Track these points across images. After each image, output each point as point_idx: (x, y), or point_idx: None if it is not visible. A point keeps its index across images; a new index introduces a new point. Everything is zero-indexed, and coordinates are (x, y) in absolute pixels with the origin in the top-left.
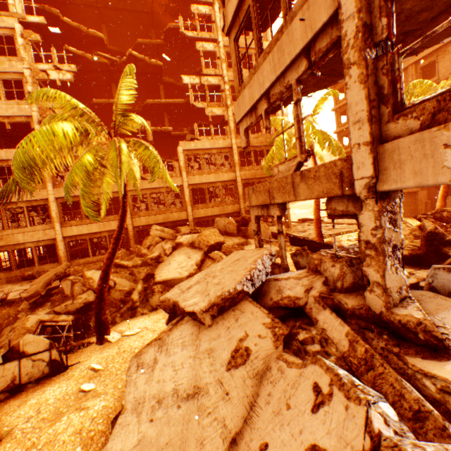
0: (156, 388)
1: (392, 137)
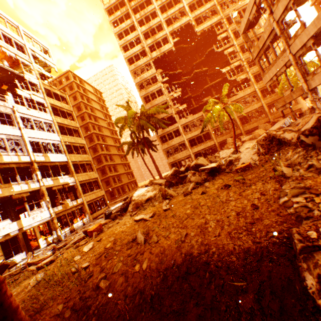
0: None
1: (308, 80)
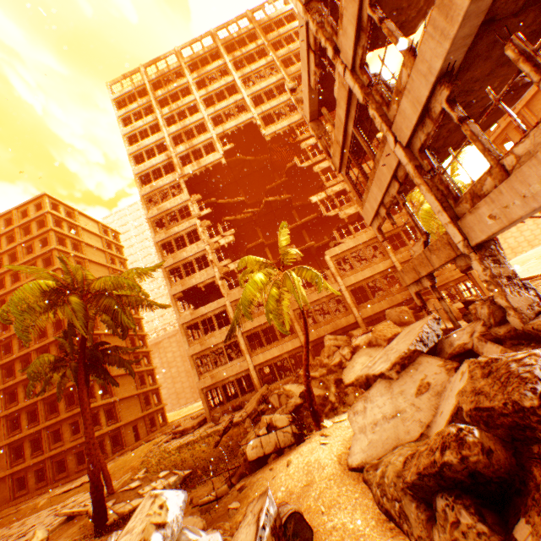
0: (370, 419)
1: (461, 214)
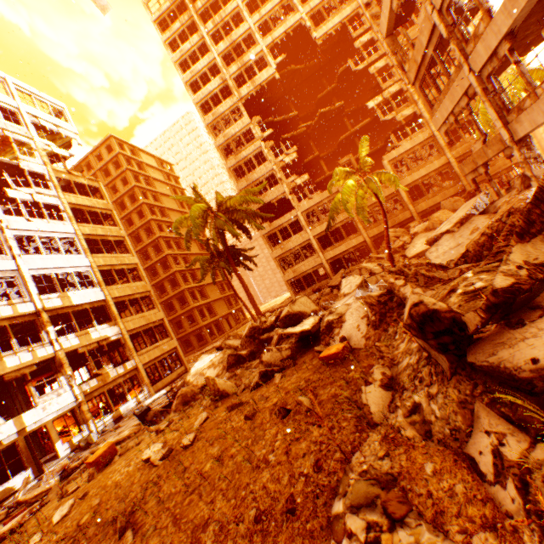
0: (441, 252)
1: (510, 121)
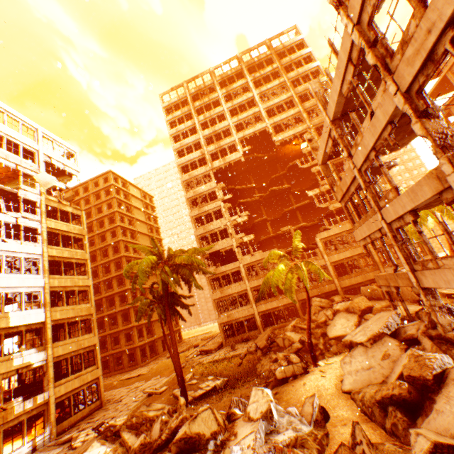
0: (354, 368)
1: (416, 269)
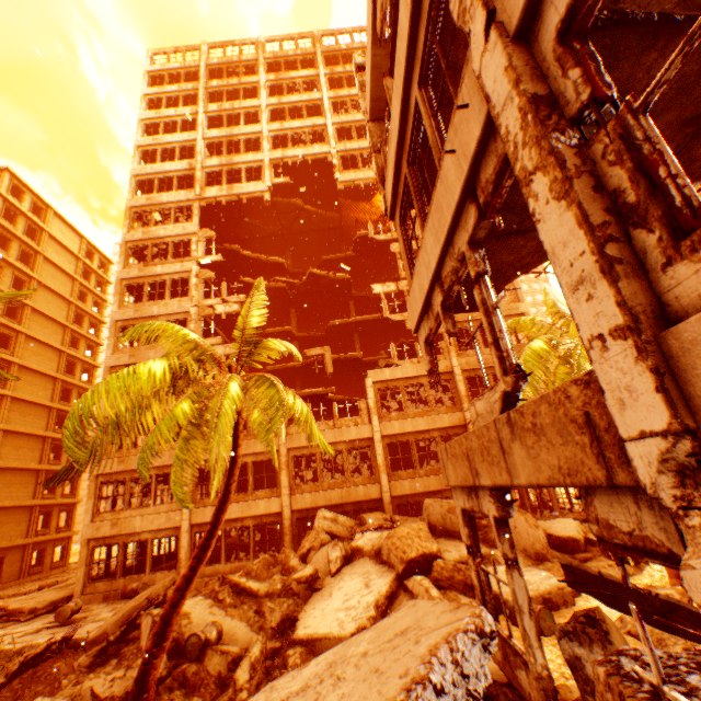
0: None
1: (698, 302)
